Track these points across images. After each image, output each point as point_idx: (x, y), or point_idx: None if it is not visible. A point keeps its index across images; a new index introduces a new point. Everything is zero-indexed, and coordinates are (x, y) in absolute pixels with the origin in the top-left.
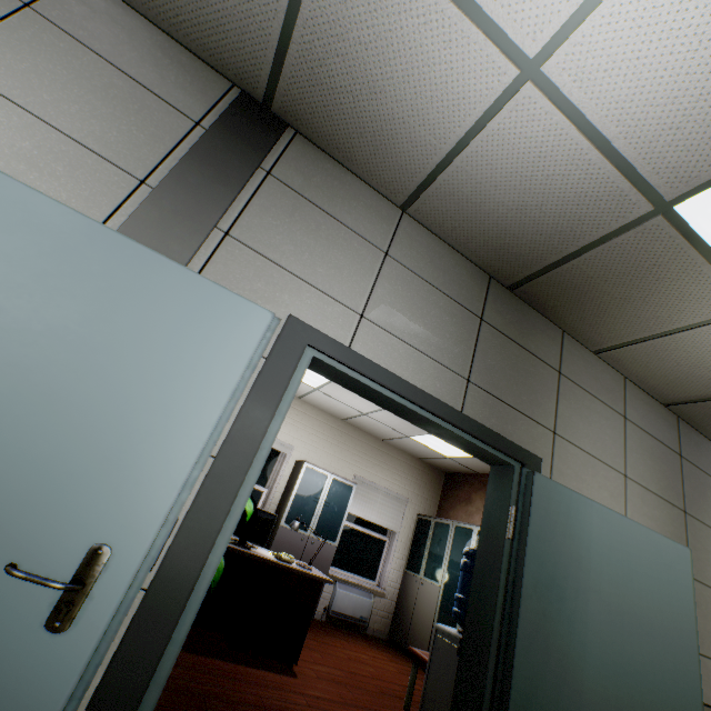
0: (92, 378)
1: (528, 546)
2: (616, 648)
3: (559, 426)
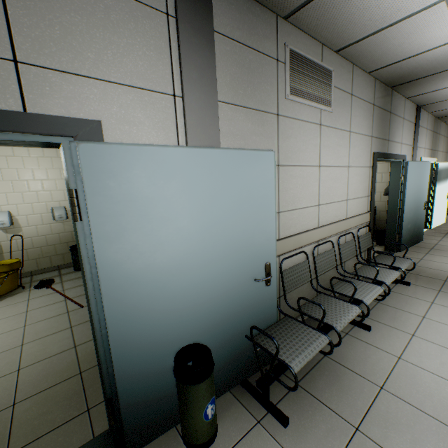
0: (422, 184)
1: (437, 177)
2: (442, 187)
3: (437, 149)
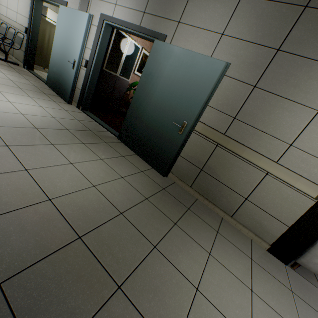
0: (73, 37)
1: (146, 64)
2: (165, 94)
3: (183, 18)
